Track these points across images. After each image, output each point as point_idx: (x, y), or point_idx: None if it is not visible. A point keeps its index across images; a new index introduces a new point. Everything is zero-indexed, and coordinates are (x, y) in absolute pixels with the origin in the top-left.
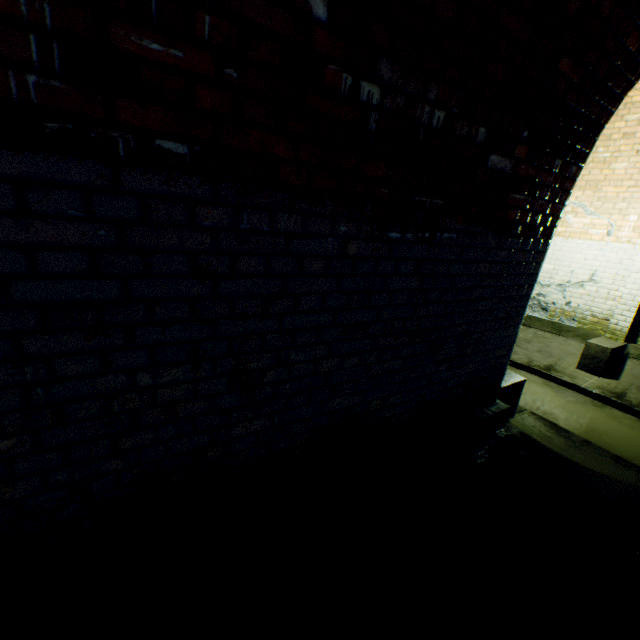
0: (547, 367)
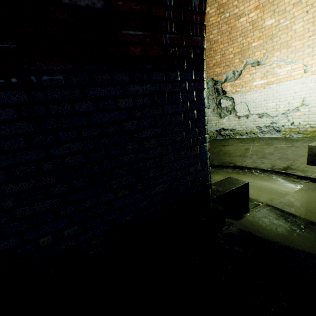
0: (285, 168)
